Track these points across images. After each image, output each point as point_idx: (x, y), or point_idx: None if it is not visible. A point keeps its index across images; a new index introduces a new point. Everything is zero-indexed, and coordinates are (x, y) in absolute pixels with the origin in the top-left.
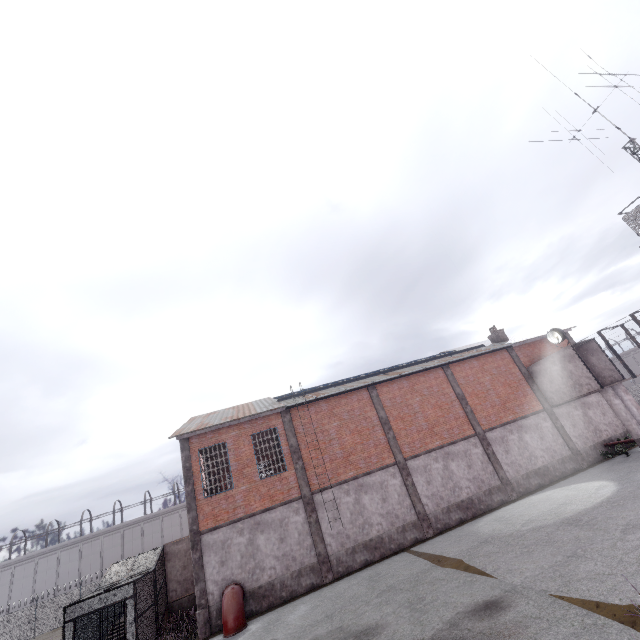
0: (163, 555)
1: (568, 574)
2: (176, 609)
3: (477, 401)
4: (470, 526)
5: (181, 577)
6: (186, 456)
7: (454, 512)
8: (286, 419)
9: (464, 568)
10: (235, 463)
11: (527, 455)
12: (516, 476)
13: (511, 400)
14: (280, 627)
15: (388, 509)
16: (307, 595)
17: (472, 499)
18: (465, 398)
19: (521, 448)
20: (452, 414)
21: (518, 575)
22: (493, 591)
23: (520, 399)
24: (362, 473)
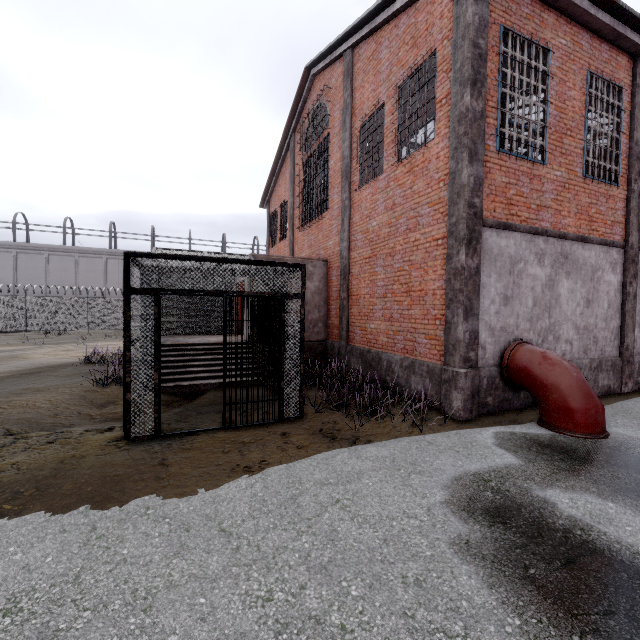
0: None
1: None
2: None
3: None
4: None
5: None
6: (482, 18)
7: None
8: None
9: None
10: (554, 112)
11: None
12: None
13: None
14: None
15: None
16: (626, 402)
17: None
18: None
19: None
20: None
21: None
22: None
23: None
24: None
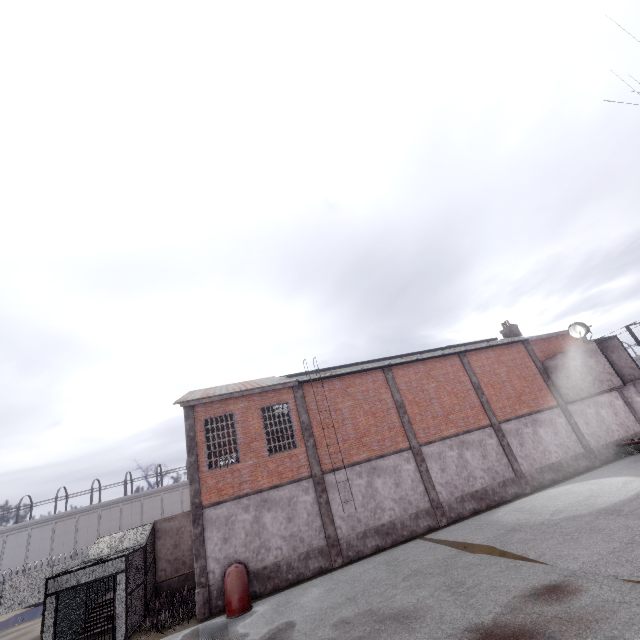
0: (153, 532)
1: (637, 560)
2: (164, 590)
3: (493, 392)
4: (487, 516)
5: (171, 556)
6: (190, 425)
7: (468, 502)
8: (298, 394)
9: (500, 554)
10: (242, 436)
11: (541, 449)
12: (530, 470)
13: (526, 393)
14: (294, 609)
15: (401, 494)
16: (316, 578)
17: (486, 490)
18: (481, 388)
19: (535, 442)
20: (468, 403)
21: (572, 561)
22: (549, 576)
23: (535, 393)
24: (375, 456)
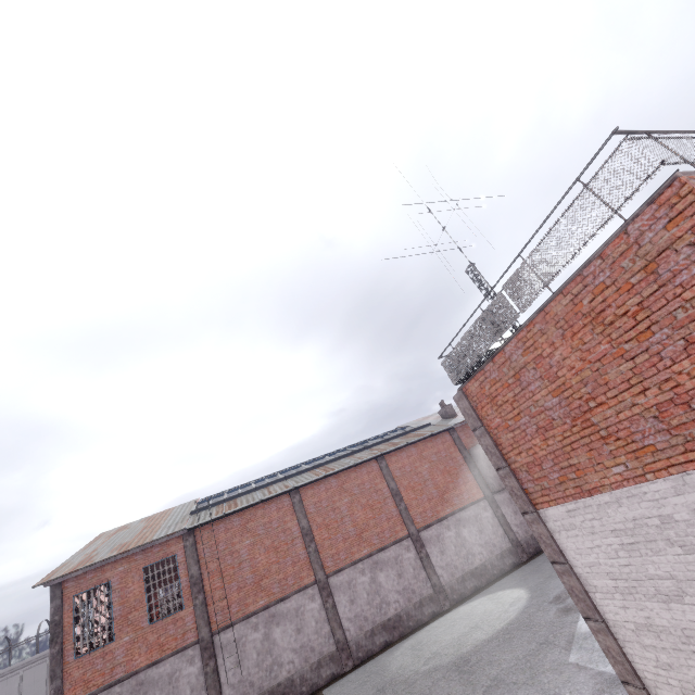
0: None
1: None
2: None
3: (413, 495)
4: (388, 655)
5: None
6: (56, 606)
7: (379, 634)
8: (188, 543)
9: None
10: (119, 607)
11: (464, 553)
12: (451, 580)
13: (450, 490)
14: None
15: (303, 641)
16: None
17: (400, 615)
18: (399, 493)
19: (458, 546)
20: (384, 514)
21: None
22: None
23: (460, 488)
24: (275, 600)
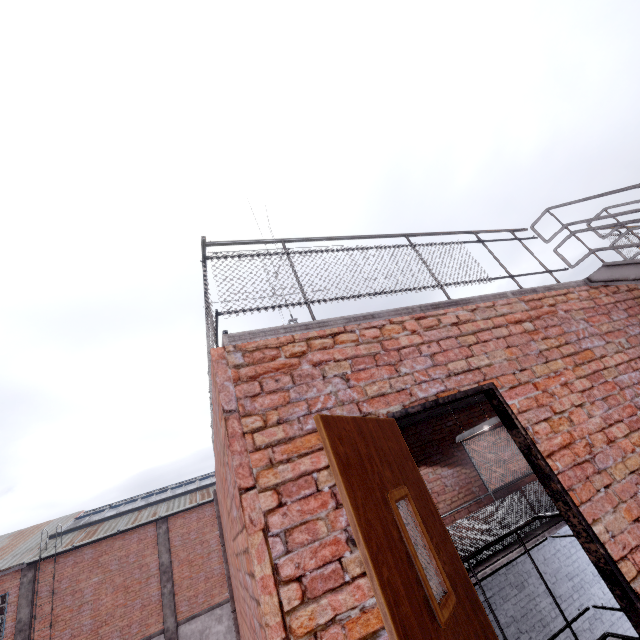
0: None
1: None
2: None
3: None
4: None
5: None
6: None
7: None
8: (26, 579)
9: None
10: None
11: None
12: None
13: None
14: None
15: None
16: None
17: None
18: None
19: None
20: None
21: None
22: None
23: None
24: None
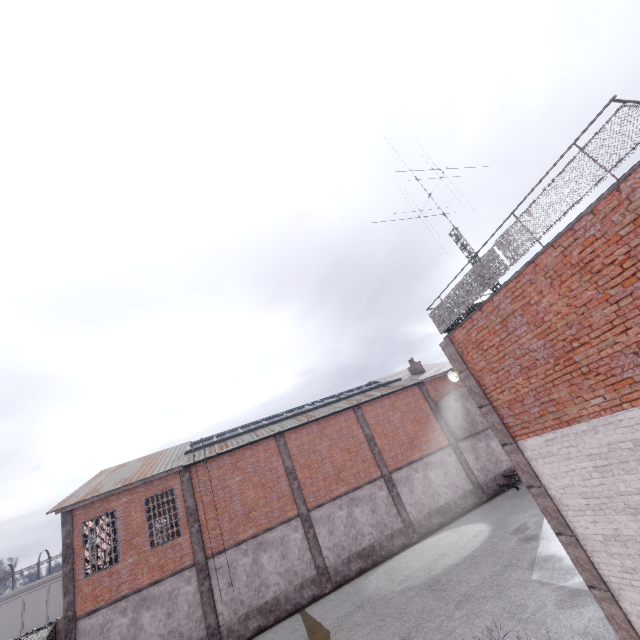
0: (55, 634)
1: None
2: None
3: (386, 441)
4: (364, 579)
5: None
6: (67, 531)
7: (355, 562)
8: (185, 478)
9: None
10: (124, 533)
11: (431, 493)
12: (419, 516)
13: (419, 437)
14: None
15: (287, 566)
16: None
17: (373, 546)
18: (374, 439)
19: (425, 486)
20: (360, 457)
21: None
22: None
23: (428, 435)
24: (262, 530)
